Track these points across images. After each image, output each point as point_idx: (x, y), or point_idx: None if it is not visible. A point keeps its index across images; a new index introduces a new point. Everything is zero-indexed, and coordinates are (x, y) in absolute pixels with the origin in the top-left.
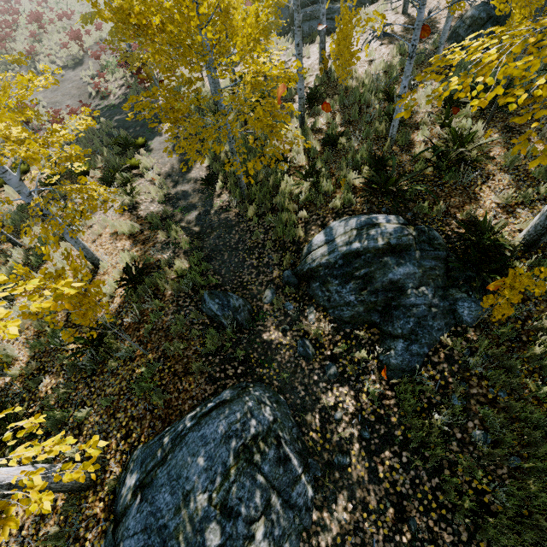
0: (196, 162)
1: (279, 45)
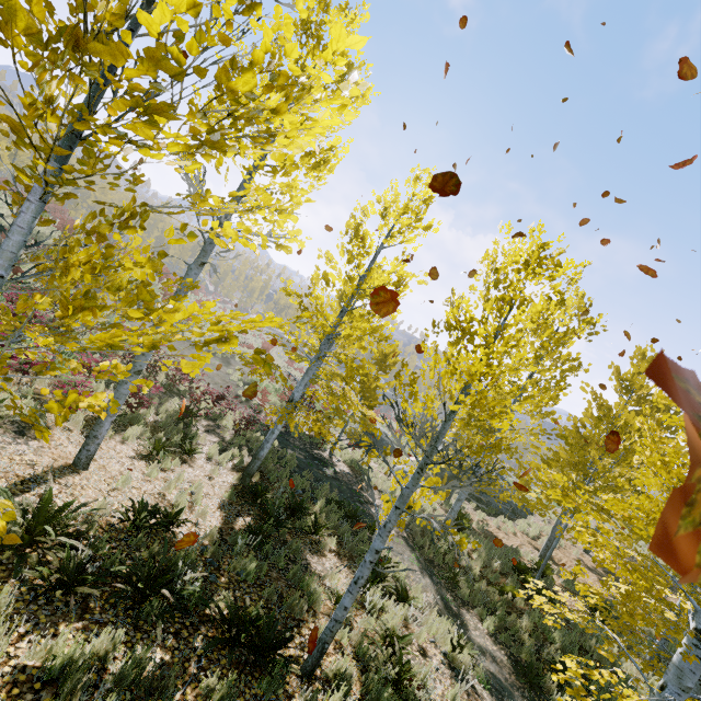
0: (462, 611)
1: (456, 494)
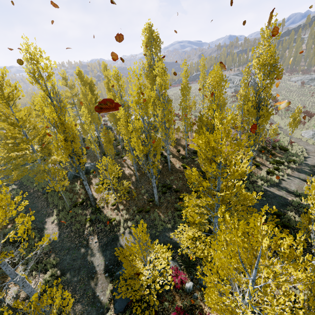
0: None
1: None
